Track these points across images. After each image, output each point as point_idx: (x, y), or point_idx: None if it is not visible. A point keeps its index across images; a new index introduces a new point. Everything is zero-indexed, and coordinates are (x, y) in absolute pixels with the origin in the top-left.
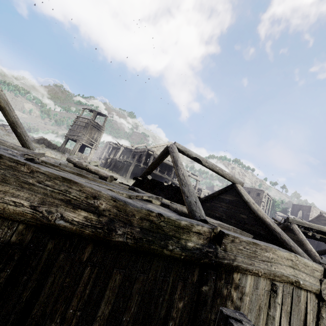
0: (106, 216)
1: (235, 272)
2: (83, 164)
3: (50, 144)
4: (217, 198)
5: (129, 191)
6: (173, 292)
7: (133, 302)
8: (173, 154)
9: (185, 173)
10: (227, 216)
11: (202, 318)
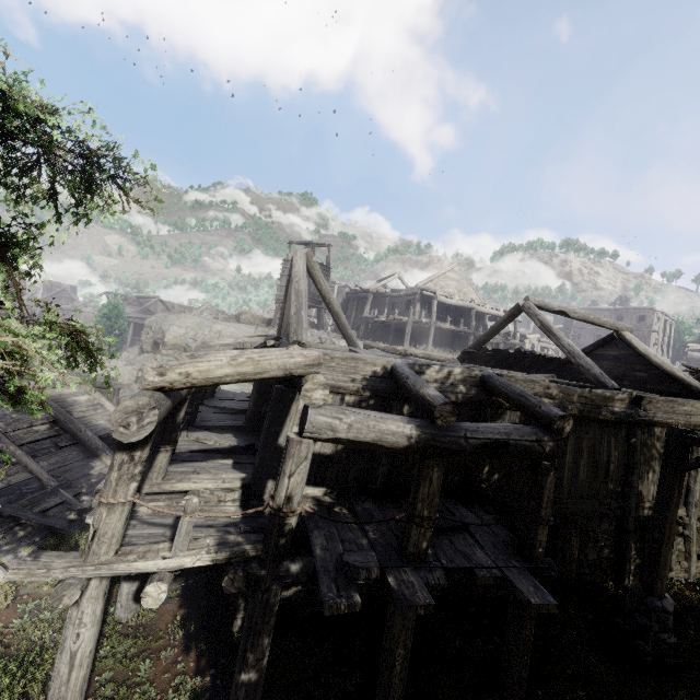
0: (558, 399)
1: (656, 427)
2: (399, 349)
3: (255, 319)
4: (591, 355)
5: (533, 376)
6: (609, 445)
7: (584, 453)
8: (539, 318)
9: (571, 343)
10: (615, 378)
11: (635, 460)
